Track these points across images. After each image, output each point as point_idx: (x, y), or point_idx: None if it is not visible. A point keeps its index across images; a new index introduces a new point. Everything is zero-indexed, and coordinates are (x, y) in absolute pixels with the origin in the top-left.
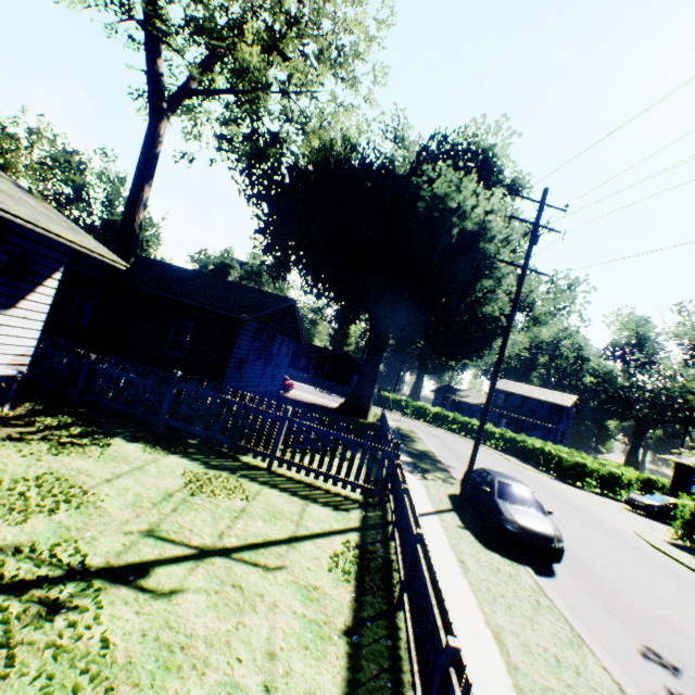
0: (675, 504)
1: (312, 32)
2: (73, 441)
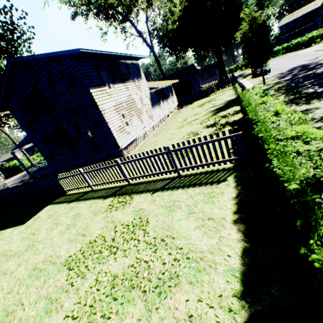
0: None
1: None
2: (190, 104)
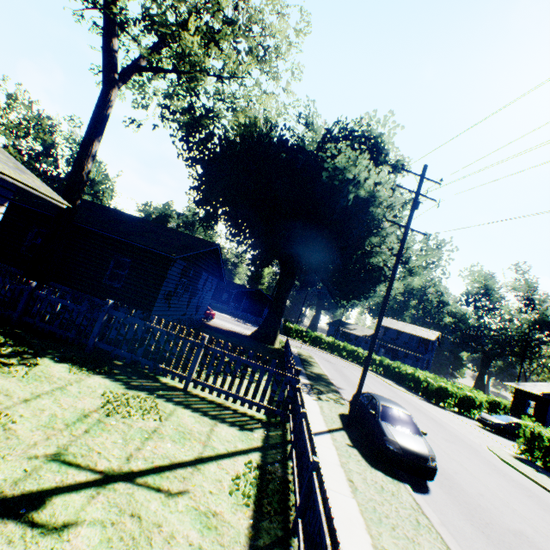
0: (517, 423)
1: (244, 32)
2: (0, 360)
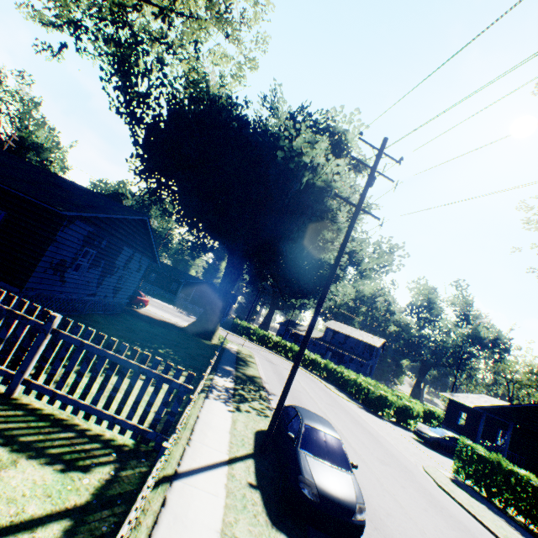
0: (452, 437)
1: None
2: None
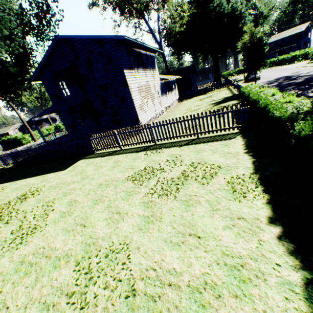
0: None
1: None
2: (190, 99)
